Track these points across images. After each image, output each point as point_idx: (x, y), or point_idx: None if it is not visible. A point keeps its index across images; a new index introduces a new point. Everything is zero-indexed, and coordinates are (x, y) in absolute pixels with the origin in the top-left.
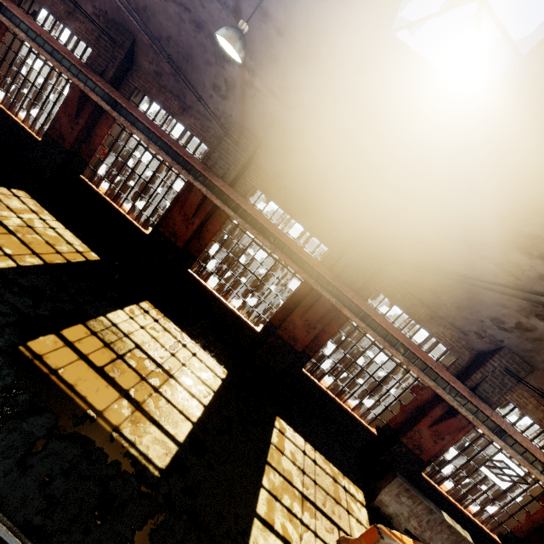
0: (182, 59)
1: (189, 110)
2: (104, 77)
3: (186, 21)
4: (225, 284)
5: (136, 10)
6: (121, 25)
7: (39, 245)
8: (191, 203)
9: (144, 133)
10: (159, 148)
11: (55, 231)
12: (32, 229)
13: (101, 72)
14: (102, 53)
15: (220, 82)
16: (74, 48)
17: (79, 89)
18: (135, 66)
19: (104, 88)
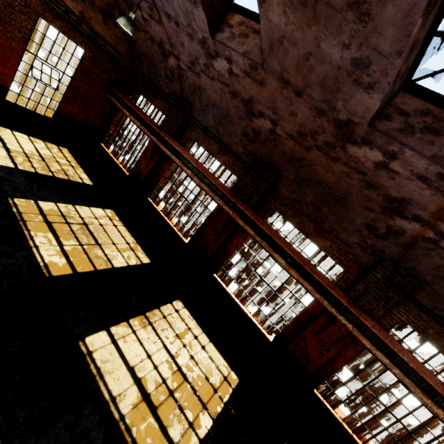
0: (331, 197)
1: (325, 233)
2: (248, 203)
3: (354, 178)
4: (359, 420)
5: (289, 158)
6: (267, 164)
7: (202, 386)
8: (331, 334)
9: (284, 258)
10: (299, 273)
11: (205, 351)
12: (194, 360)
13: (246, 200)
14: (248, 184)
15: (379, 225)
16: (221, 175)
17: (228, 215)
18: (273, 191)
19: (250, 216)
